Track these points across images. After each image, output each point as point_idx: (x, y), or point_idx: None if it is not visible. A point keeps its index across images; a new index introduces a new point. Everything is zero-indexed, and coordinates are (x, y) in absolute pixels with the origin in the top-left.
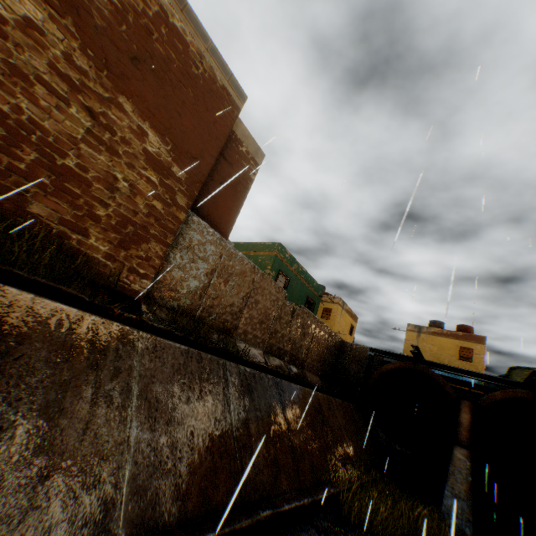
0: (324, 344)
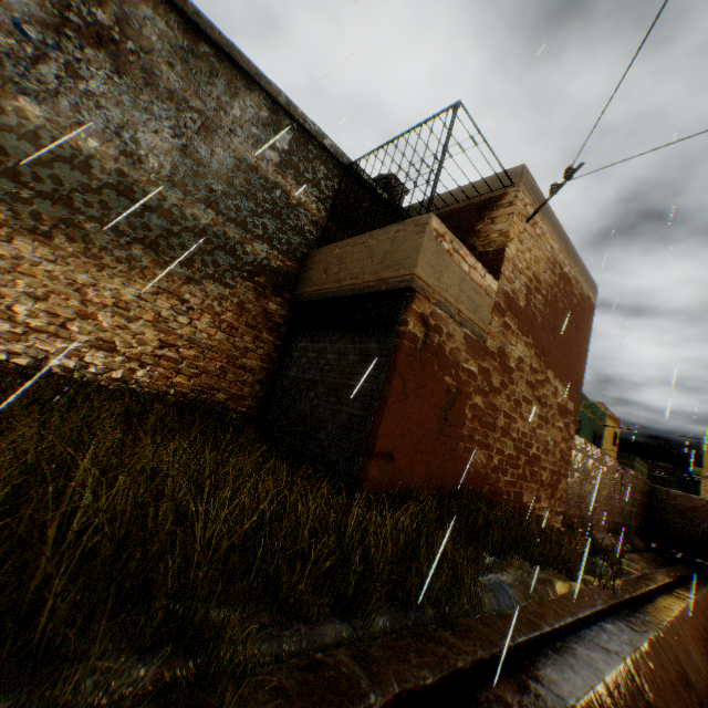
0: (638, 498)
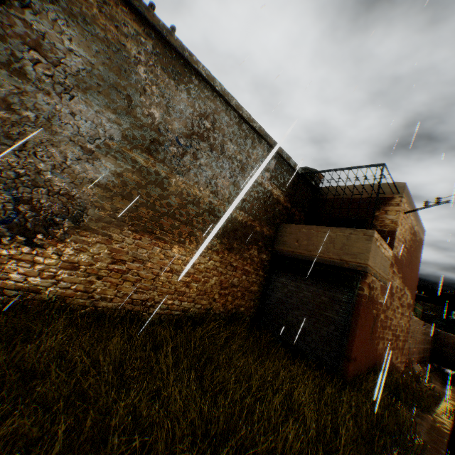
0: (429, 339)
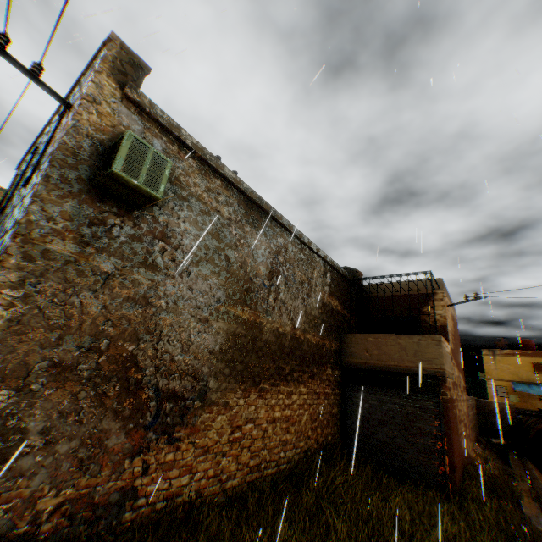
0: (474, 410)
